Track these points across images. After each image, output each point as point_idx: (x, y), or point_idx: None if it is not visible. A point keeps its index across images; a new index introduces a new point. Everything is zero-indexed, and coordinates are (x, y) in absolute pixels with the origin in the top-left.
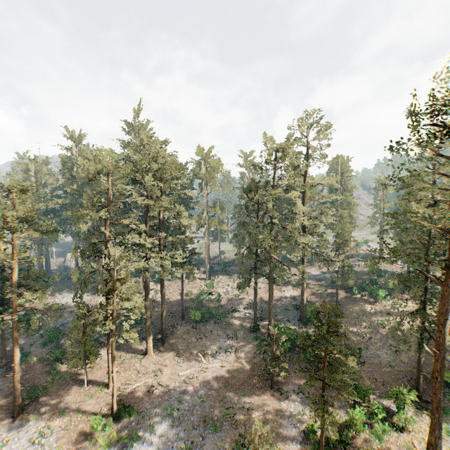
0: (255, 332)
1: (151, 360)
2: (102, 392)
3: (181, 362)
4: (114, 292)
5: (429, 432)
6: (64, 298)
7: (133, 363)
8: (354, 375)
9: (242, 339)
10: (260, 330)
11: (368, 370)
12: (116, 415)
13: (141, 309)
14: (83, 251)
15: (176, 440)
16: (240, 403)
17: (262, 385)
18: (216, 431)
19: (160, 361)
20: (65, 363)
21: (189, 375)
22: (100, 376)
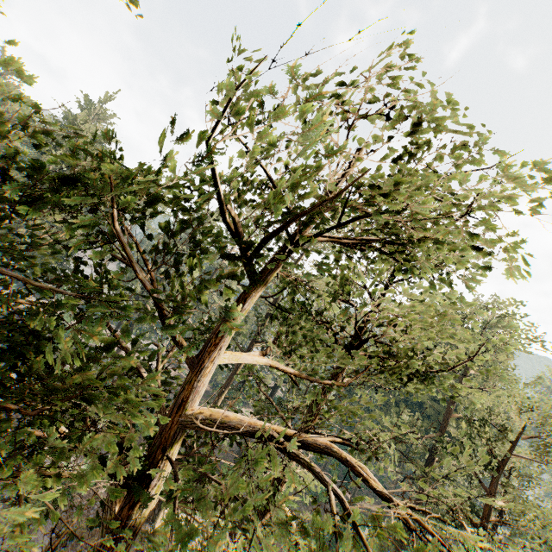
0: None
1: None
2: None
3: None
4: None
5: None
6: None
7: None
8: None
9: None
10: None
11: None
12: None
13: None
14: None
15: None
16: None
17: None
18: None
19: None
20: None
21: None
22: None
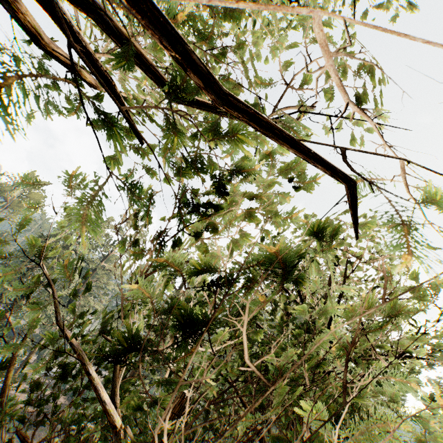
0: None
1: None
2: None
3: None
4: None
5: None
6: None
7: None
8: None
9: None
10: None
11: None
12: None
13: None
14: None
15: None
16: None
17: None
18: None
19: None
20: None
21: None
22: None
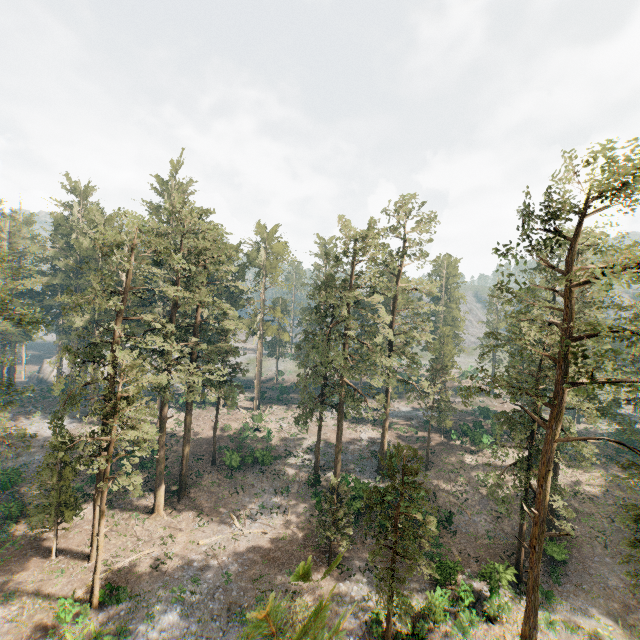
0: (315, 486)
1: (160, 521)
2: (78, 567)
3: (203, 525)
4: (115, 415)
5: (523, 621)
6: (33, 425)
7: (132, 525)
8: (440, 548)
9: (295, 495)
10: (322, 483)
11: (459, 542)
12: (97, 600)
13: (152, 444)
14: (73, 354)
15: (184, 636)
16: (282, 585)
17: (317, 560)
18: (245, 623)
19: (173, 524)
20: (23, 523)
21: (214, 545)
22: (79, 543)
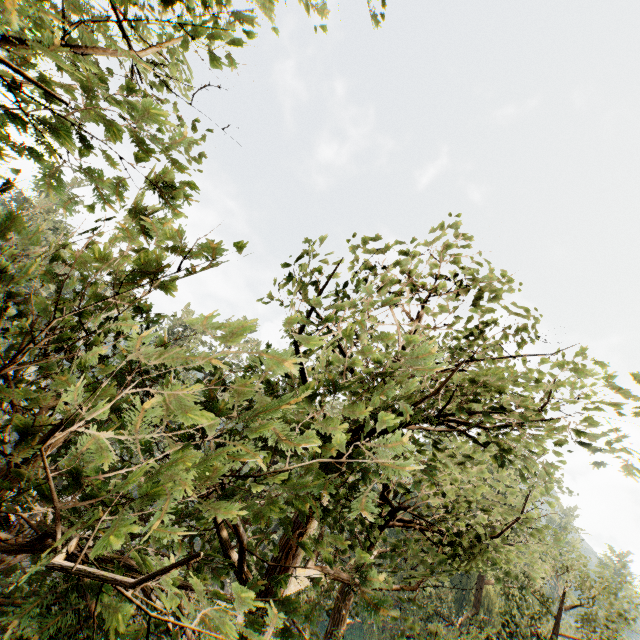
0: None
1: None
2: None
3: None
4: None
5: None
6: None
7: None
8: None
9: None
10: None
11: None
12: None
13: None
14: None
15: None
16: None
17: None
18: None
19: None
20: None
21: None
22: None
